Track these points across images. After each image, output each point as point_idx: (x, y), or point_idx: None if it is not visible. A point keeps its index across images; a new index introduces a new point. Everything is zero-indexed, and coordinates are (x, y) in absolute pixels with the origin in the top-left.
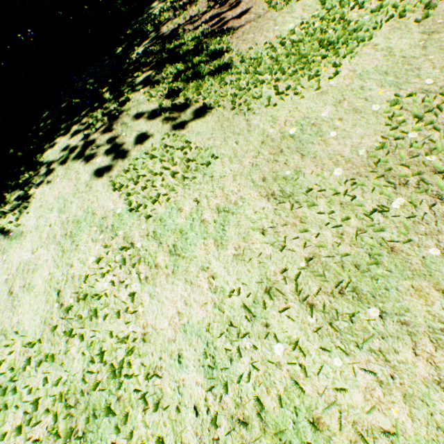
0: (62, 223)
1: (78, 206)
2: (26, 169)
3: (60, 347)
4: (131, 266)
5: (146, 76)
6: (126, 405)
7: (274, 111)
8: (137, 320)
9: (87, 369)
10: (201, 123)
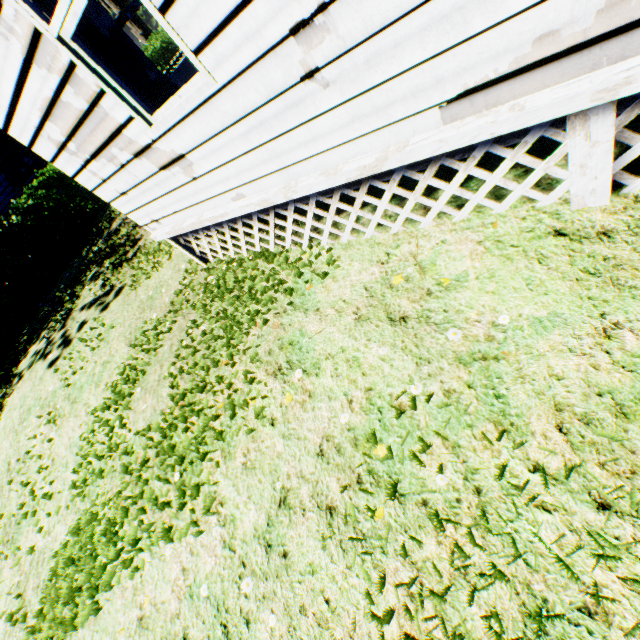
0: (21, 415)
1: (33, 397)
2: (6, 384)
3: (6, 496)
4: (52, 422)
5: (94, 273)
6: (37, 507)
7: (150, 281)
8: (51, 456)
9: (20, 500)
10: (116, 303)
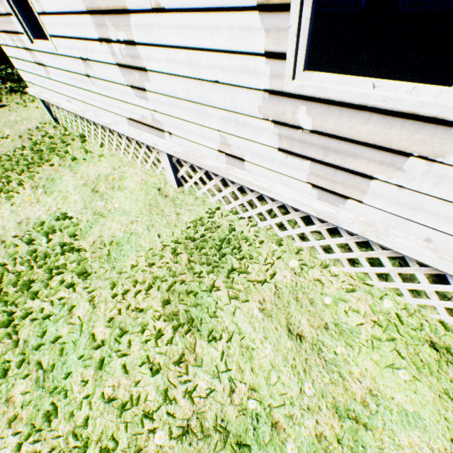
0: None
1: None
2: None
3: None
4: None
5: None
6: None
7: (24, 113)
8: None
9: None
10: None
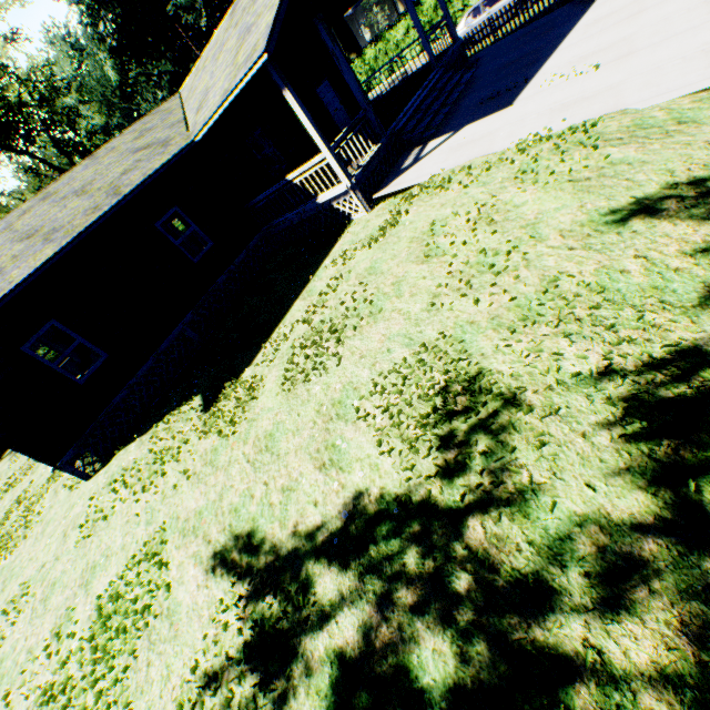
0: None
1: None
2: None
3: None
4: None
5: None
6: None
7: None
8: None
9: None
10: None
